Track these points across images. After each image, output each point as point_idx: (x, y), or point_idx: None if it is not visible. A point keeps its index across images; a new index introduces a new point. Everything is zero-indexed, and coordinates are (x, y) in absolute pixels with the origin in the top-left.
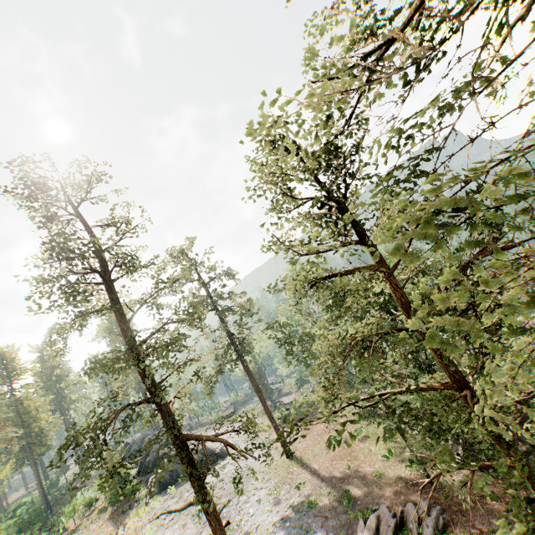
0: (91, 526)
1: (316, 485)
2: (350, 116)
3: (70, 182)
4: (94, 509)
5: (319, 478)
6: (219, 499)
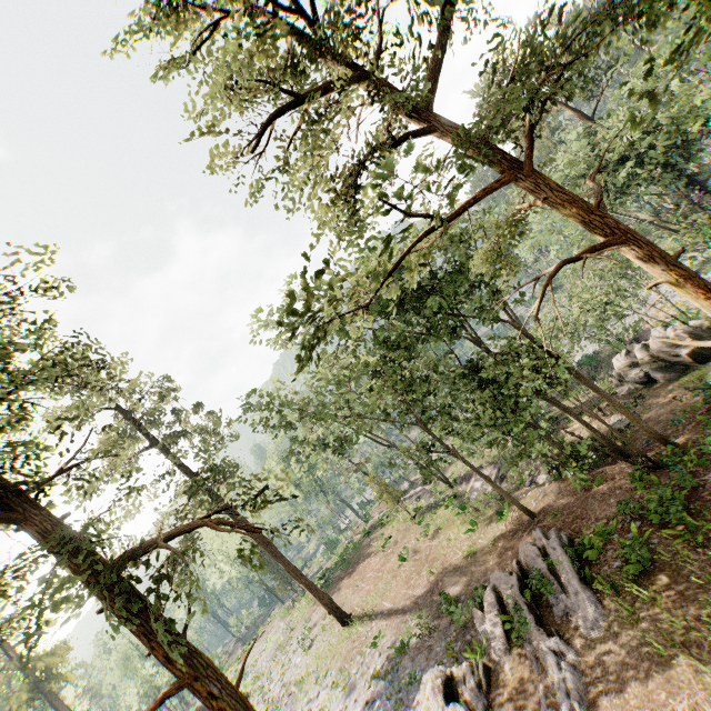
0: None
1: (398, 624)
2: None
3: None
4: None
5: (399, 614)
6: None
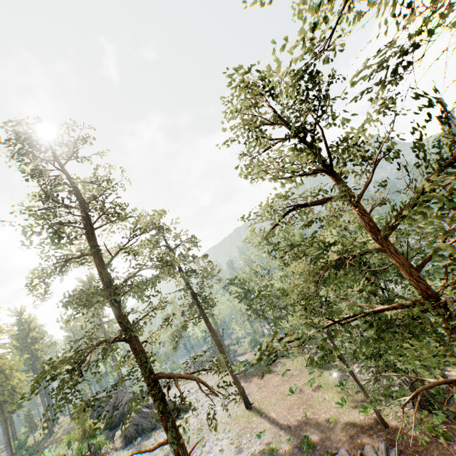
0: None
1: (275, 432)
2: (330, 34)
3: (59, 144)
4: None
5: (278, 426)
6: None
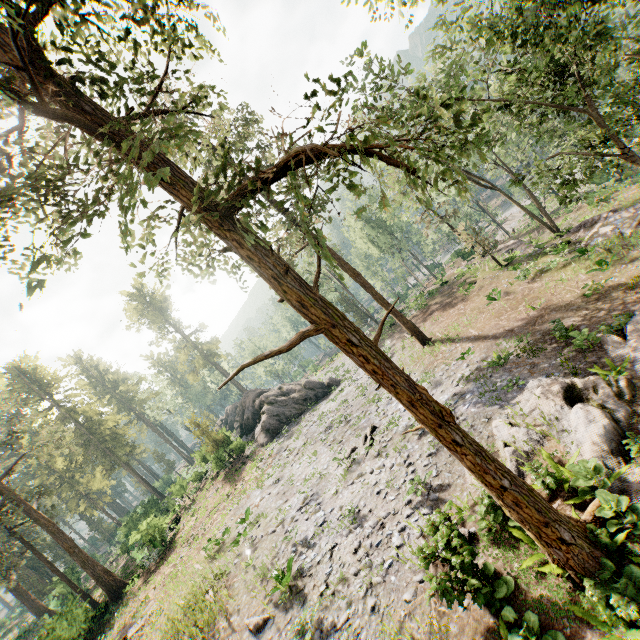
0: (207, 495)
1: (488, 346)
2: None
3: None
4: (207, 481)
5: (489, 339)
6: (350, 416)
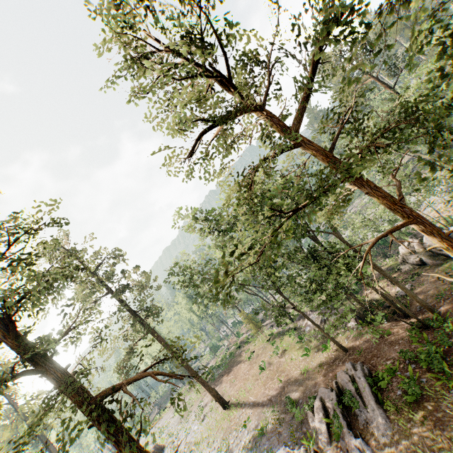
0: None
1: (259, 413)
2: None
3: None
4: None
5: (260, 406)
6: None
